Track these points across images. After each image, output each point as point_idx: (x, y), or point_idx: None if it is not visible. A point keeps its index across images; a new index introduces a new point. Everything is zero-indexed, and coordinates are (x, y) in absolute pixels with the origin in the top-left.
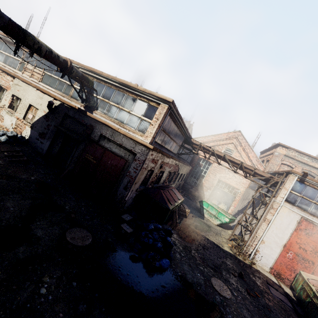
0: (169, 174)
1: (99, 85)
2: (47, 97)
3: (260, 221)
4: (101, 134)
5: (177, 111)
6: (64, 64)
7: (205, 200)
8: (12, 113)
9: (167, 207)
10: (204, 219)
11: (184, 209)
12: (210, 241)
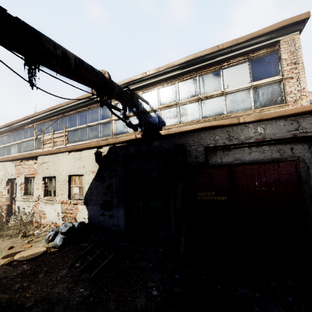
0: None
1: (146, 94)
2: (87, 152)
3: None
4: (204, 148)
5: None
6: (101, 78)
7: None
8: (52, 200)
9: None
10: None
11: None
12: None
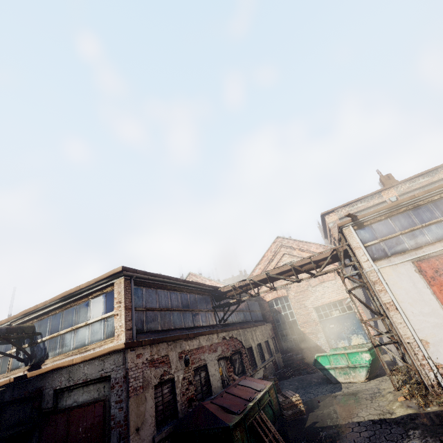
0: (230, 361)
1: (41, 323)
2: None
3: (388, 315)
4: (56, 390)
5: (147, 274)
6: None
7: (317, 354)
8: None
9: (224, 427)
10: (343, 388)
11: (287, 401)
12: (365, 423)
